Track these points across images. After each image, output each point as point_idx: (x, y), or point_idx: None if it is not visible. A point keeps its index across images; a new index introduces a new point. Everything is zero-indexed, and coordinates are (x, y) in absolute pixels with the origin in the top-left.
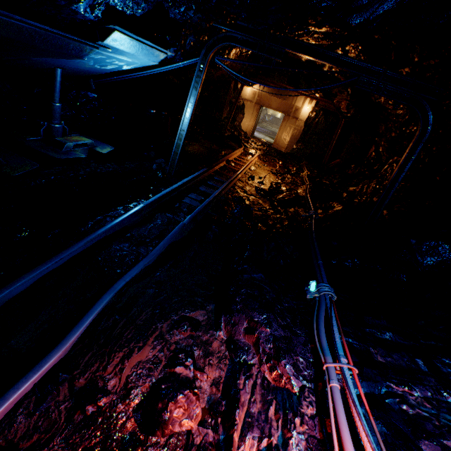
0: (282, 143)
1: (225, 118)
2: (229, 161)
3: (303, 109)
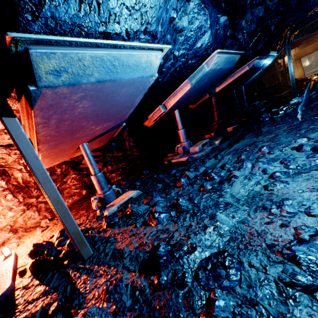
0: None
1: (281, 80)
2: (314, 80)
3: None
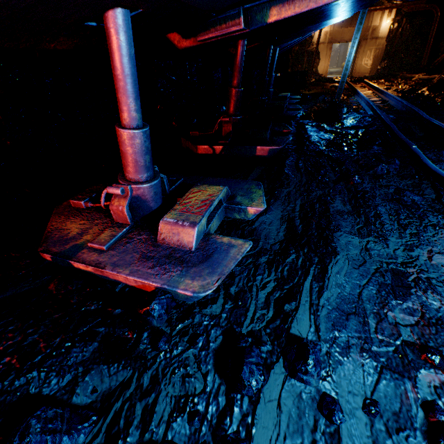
0: (364, 69)
1: (305, 68)
2: None
3: (382, 26)
